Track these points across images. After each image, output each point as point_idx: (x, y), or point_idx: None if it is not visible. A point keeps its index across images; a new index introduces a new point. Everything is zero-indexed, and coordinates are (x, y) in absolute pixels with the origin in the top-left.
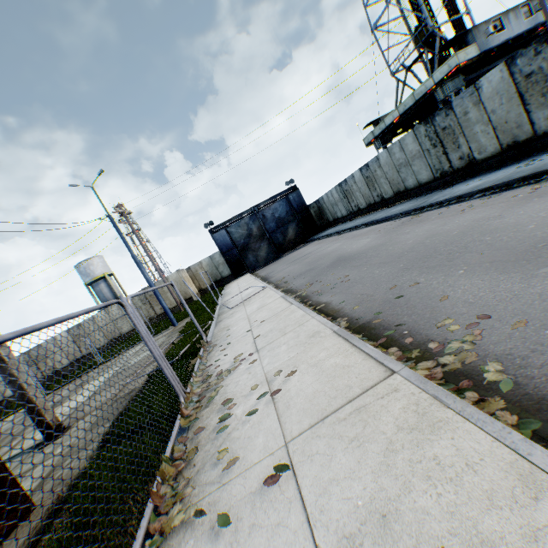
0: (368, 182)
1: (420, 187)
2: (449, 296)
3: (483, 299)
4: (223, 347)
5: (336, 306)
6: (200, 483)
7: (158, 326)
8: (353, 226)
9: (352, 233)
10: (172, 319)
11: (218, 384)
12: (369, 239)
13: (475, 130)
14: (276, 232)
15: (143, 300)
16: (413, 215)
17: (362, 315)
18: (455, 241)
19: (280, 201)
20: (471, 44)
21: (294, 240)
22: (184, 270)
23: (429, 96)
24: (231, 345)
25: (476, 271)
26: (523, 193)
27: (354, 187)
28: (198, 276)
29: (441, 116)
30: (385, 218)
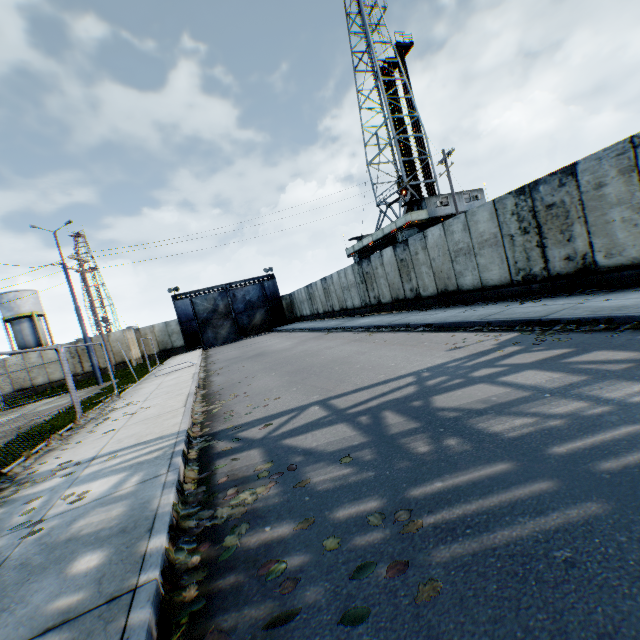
0: (325, 293)
1: (355, 309)
2: (252, 384)
3: (257, 386)
4: (128, 399)
5: (214, 383)
6: (74, 441)
7: (82, 383)
8: (302, 327)
9: (295, 334)
10: (99, 378)
11: (108, 413)
12: (290, 343)
13: (381, 282)
14: (244, 314)
15: (73, 352)
16: (329, 332)
17: (216, 389)
18: (301, 357)
19: (254, 285)
20: (424, 209)
21: (260, 326)
22: (132, 330)
23: (394, 235)
24: (133, 398)
25: (277, 374)
26: (360, 336)
27: (317, 293)
28: (146, 340)
29: (366, 264)
30: (319, 328)
